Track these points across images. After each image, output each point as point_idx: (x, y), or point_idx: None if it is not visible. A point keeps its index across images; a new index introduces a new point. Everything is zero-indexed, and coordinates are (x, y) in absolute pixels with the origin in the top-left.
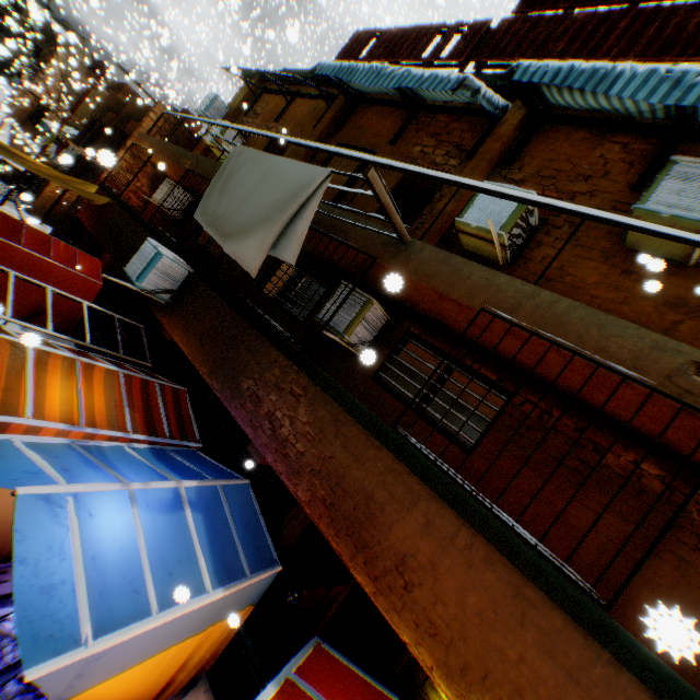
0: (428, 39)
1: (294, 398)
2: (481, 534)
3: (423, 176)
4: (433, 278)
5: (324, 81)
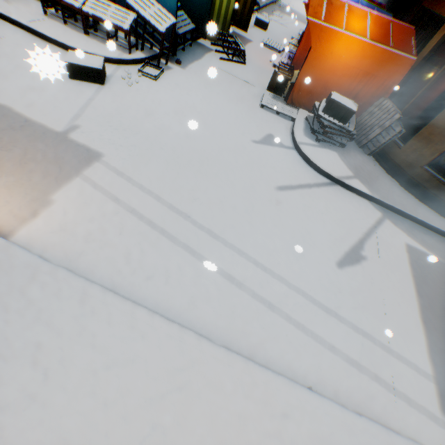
0: None
1: None
2: None
3: None
4: None
5: None
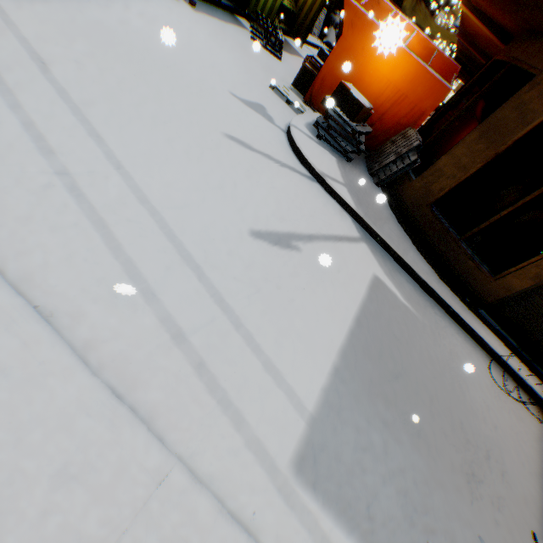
0: None
1: None
2: None
3: None
4: None
5: None
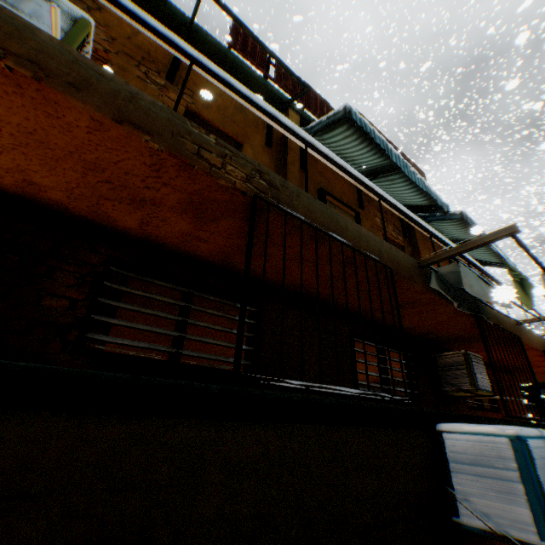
0: (327, 110)
1: None
2: None
3: (489, 277)
4: (530, 341)
5: (334, 120)
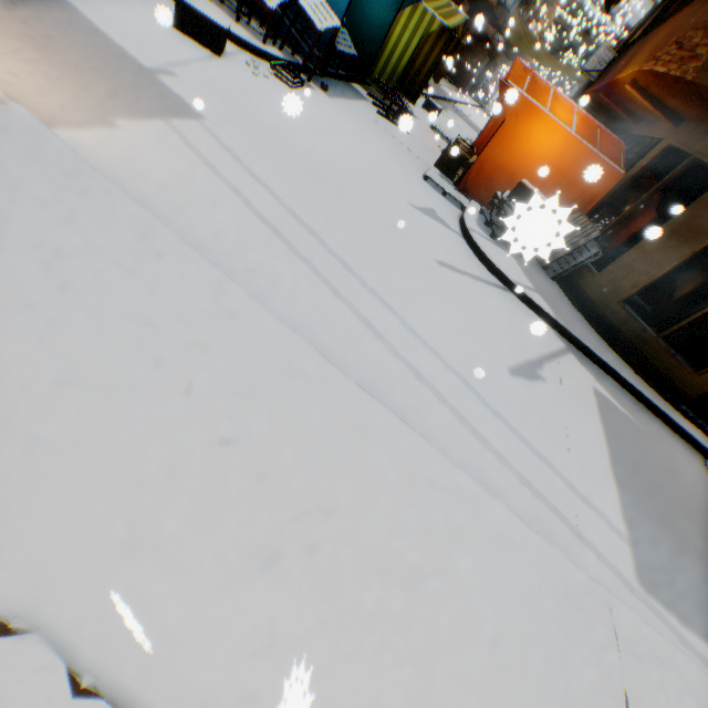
0: None
1: (631, 52)
2: (675, 14)
3: None
4: None
5: None
